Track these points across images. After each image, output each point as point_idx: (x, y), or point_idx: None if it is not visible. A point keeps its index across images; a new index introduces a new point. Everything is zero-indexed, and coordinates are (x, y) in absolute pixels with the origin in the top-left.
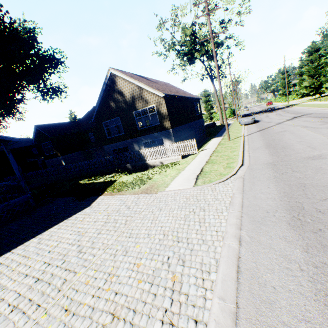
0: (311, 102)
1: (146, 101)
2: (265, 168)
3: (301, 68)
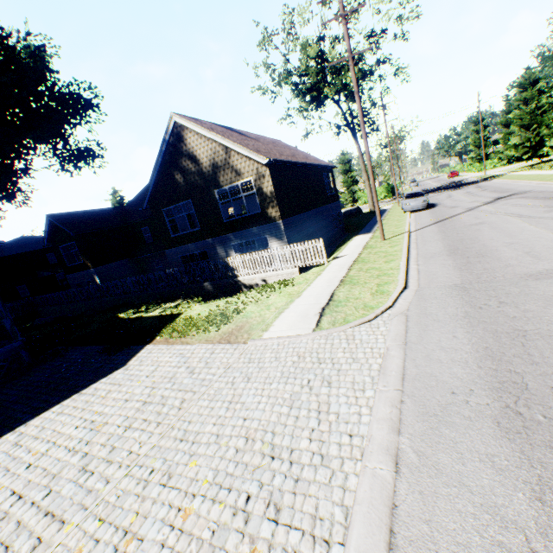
0: (525, 172)
1: (238, 171)
2: (448, 295)
3: (507, 114)
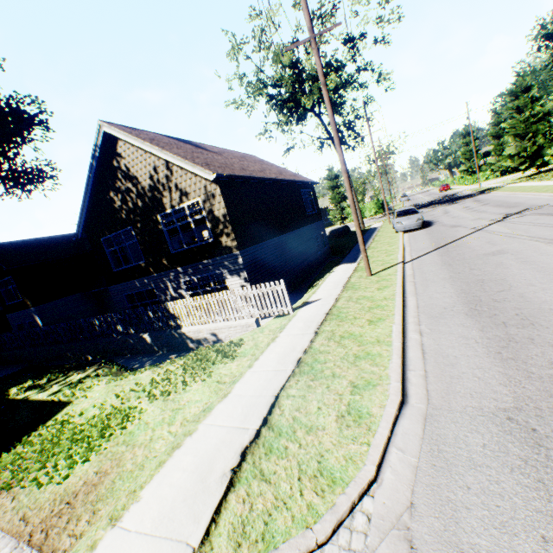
0: (526, 183)
1: (182, 190)
2: (501, 458)
3: (497, 125)
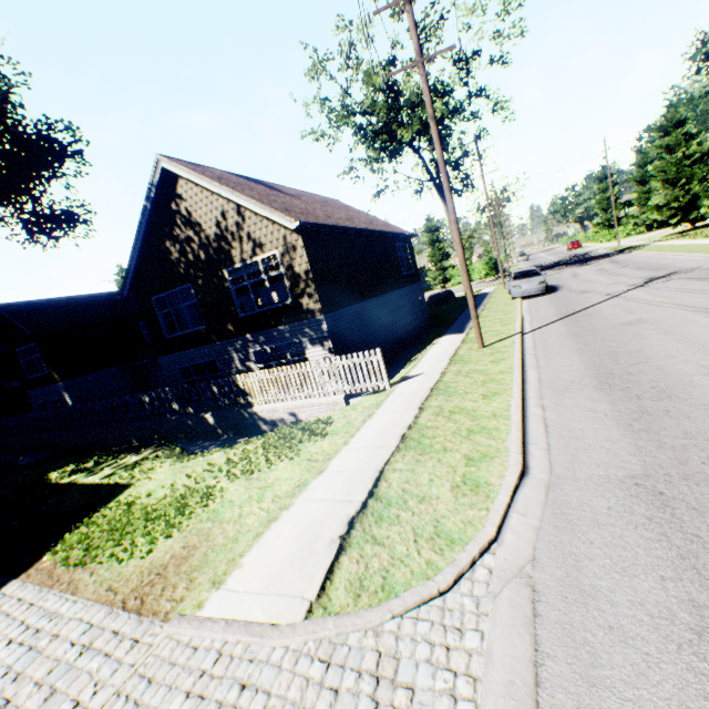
0: (677, 241)
1: (256, 241)
2: (626, 518)
3: (642, 167)
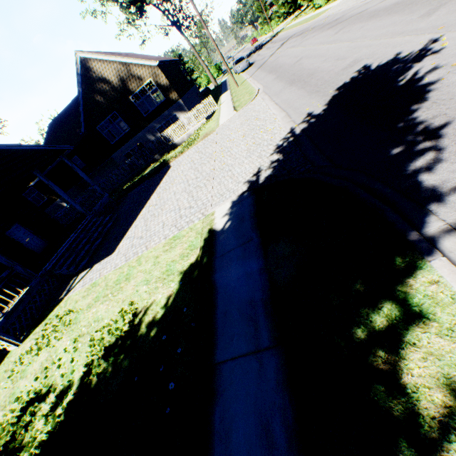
0: (294, 22)
1: (140, 78)
2: (274, 81)
3: None
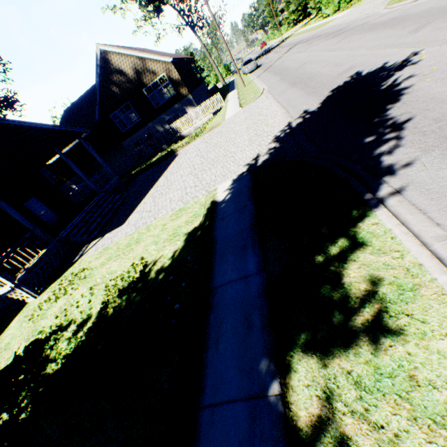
0: (302, 29)
1: (154, 72)
2: (278, 82)
3: None
